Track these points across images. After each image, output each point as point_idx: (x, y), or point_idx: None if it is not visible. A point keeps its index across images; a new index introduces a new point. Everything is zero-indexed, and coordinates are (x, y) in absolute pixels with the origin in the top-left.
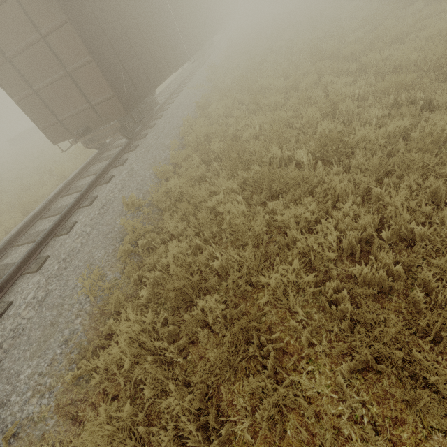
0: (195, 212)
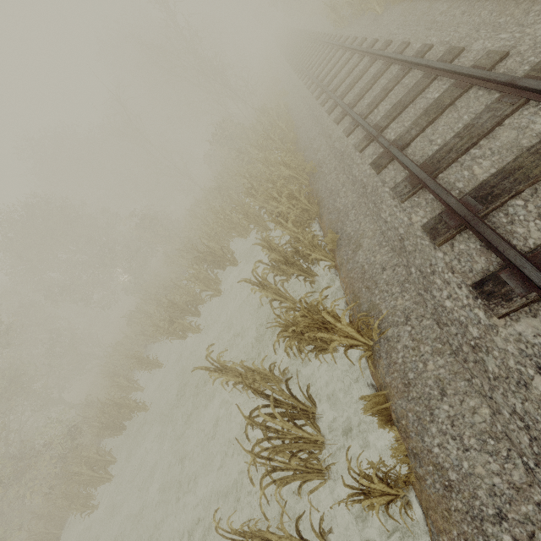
0: None
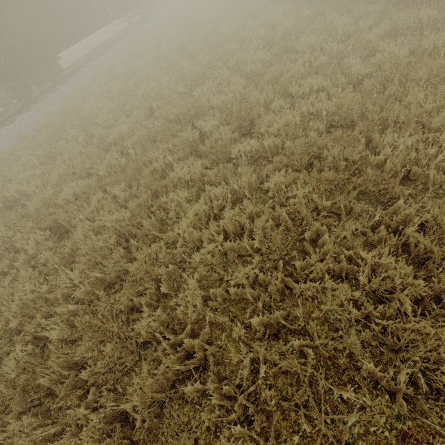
0: (3, 167)
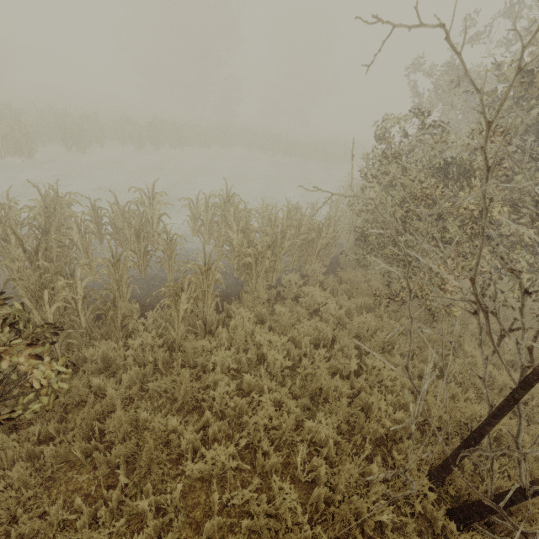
0: None
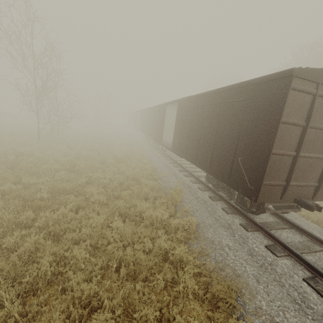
0: None
